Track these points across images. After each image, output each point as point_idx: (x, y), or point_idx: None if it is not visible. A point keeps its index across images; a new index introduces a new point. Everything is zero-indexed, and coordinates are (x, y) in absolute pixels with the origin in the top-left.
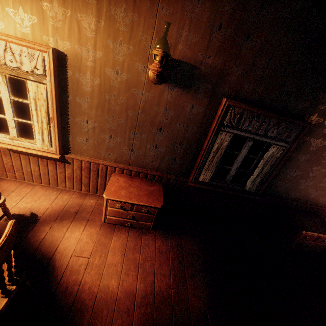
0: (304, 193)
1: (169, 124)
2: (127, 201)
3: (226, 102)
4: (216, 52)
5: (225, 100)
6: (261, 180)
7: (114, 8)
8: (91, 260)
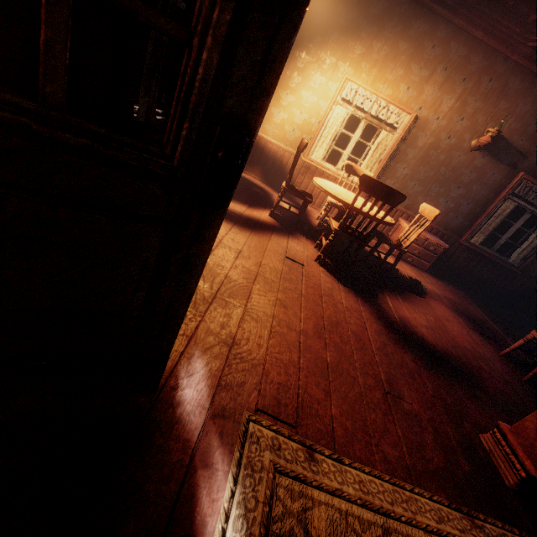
0: None
1: (467, 184)
2: (424, 235)
3: (523, 175)
4: (527, 138)
5: (523, 174)
6: (526, 254)
7: (470, 97)
8: (400, 268)
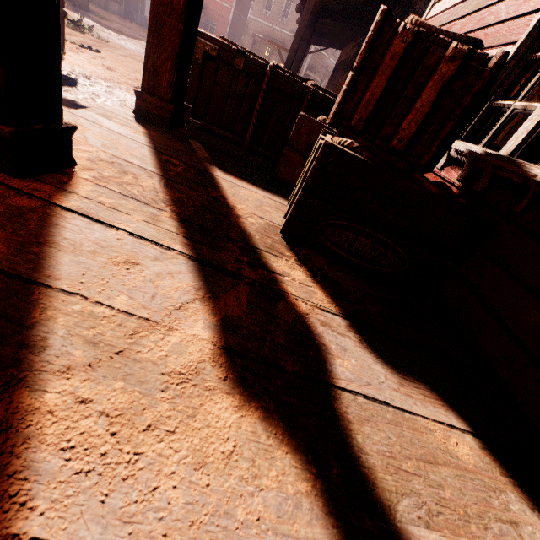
0: None
1: None
2: None
3: None
4: None
5: None
6: None
7: None
8: None
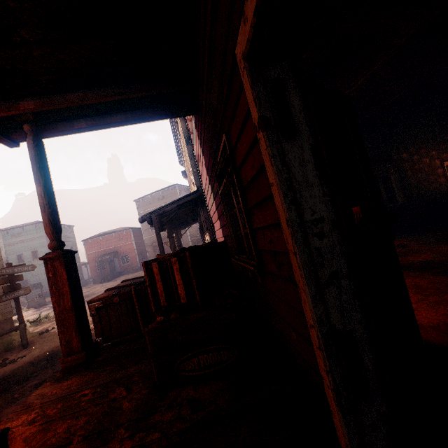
0: (430, 190)
1: None
2: None
3: None
4: None
5: None
6: (402, 194)
7: None
8: None
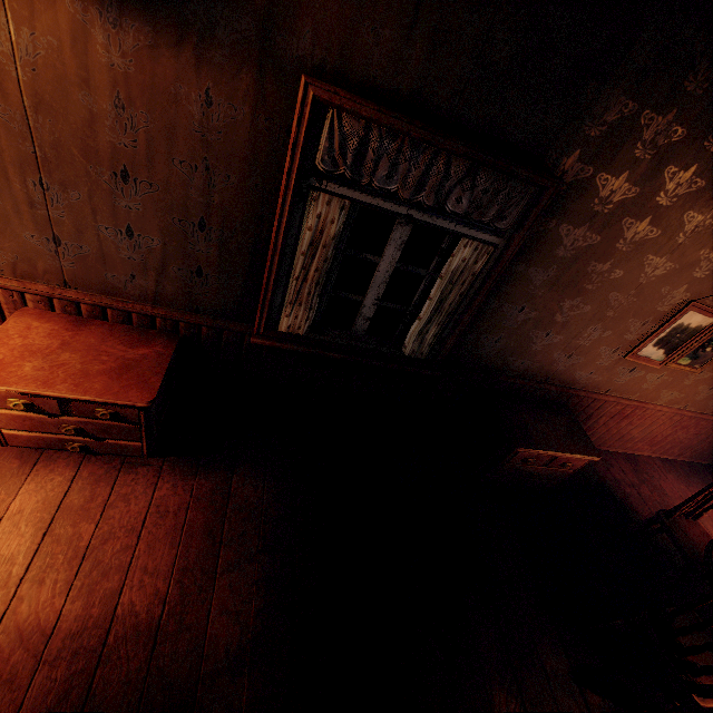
0: (543, 362)
1: (147, 157)
2: (35, 392)
3: (307, 88)
4: None
5: (305, 82)
6: (439, 331)
7: None
8: None
